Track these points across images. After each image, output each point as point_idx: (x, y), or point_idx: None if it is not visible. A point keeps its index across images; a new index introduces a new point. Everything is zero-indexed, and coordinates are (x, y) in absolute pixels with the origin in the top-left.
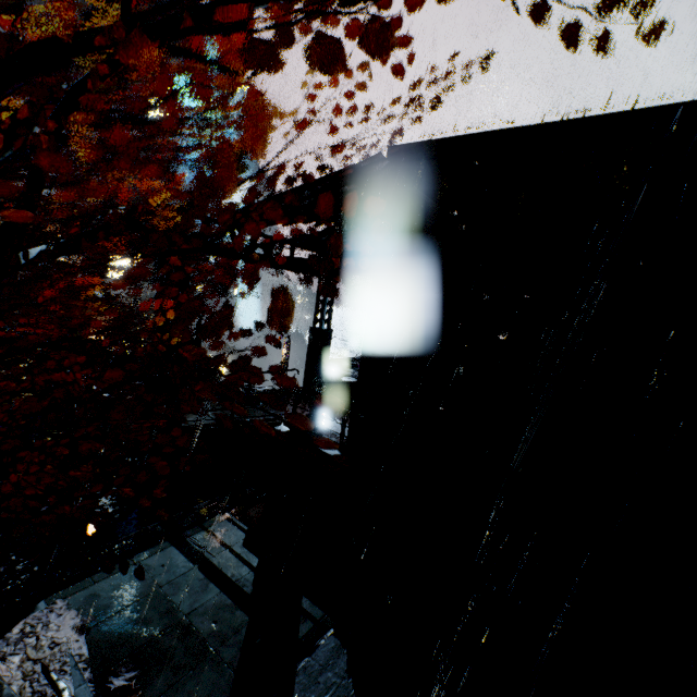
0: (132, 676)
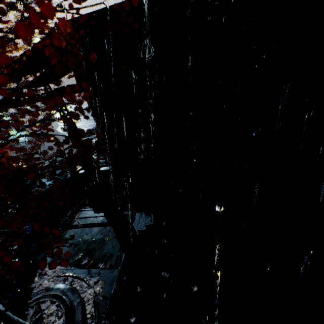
0: (87, 259)
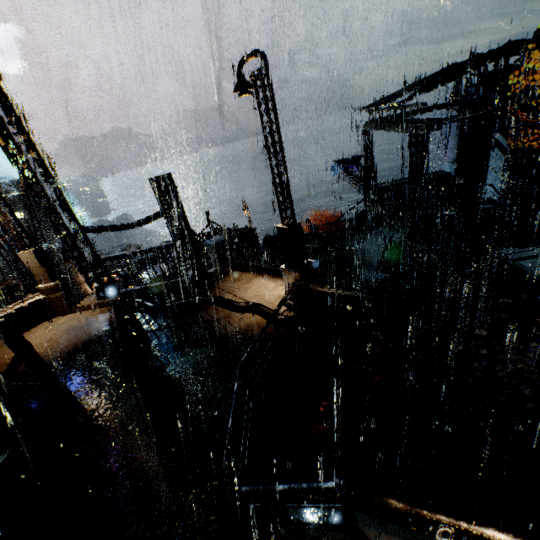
0: None
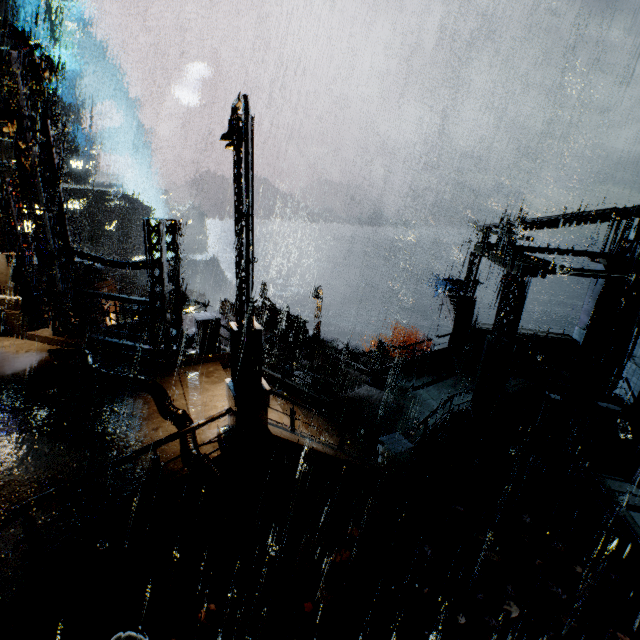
0: None
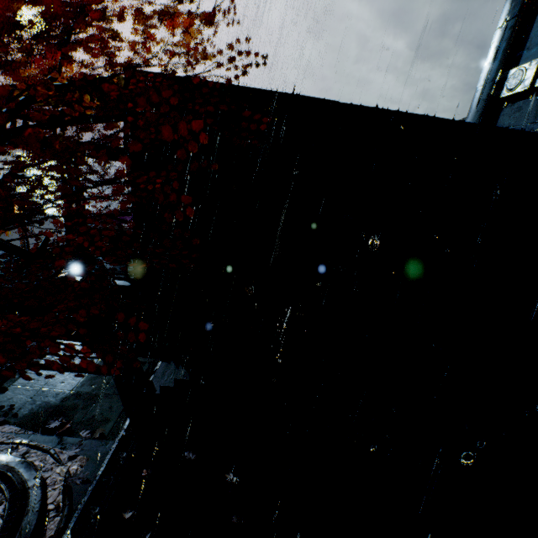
0: (60, 421)
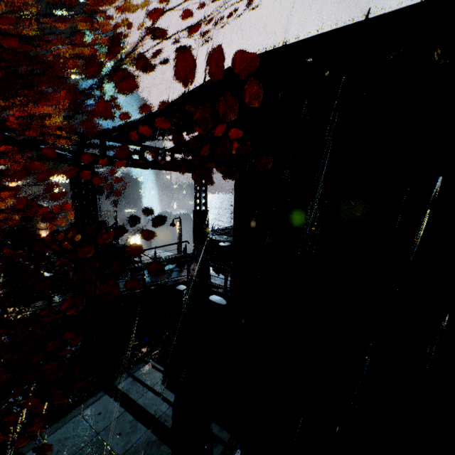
0: None
